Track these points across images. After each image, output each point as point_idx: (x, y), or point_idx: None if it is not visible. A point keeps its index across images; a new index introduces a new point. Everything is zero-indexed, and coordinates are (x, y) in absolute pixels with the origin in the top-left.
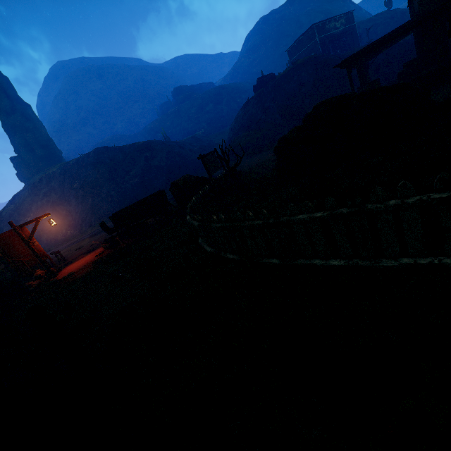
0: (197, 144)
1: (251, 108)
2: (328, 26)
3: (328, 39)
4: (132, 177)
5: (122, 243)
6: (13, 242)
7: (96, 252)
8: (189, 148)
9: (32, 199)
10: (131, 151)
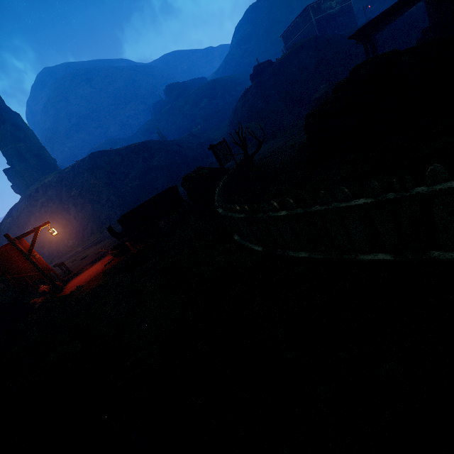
0: (195, 141)
1: (250, 98)
2: (323, 6)
3: (324, 20)
4: (132, 179)
5: (132, 249)
6: (11, 256)
7: (104, 261)
8: (187, 145)
9: (29, 210)
10: (128, 153)
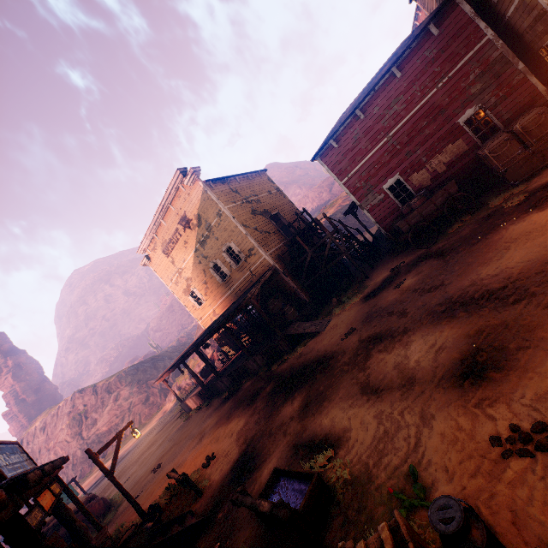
0: (177, 353)
1: (199, 327)
2: None
3: None
4: (99, 426)
5: None
6: None
7: None
8: (164, 365)
9: None
10: (102, 391)
